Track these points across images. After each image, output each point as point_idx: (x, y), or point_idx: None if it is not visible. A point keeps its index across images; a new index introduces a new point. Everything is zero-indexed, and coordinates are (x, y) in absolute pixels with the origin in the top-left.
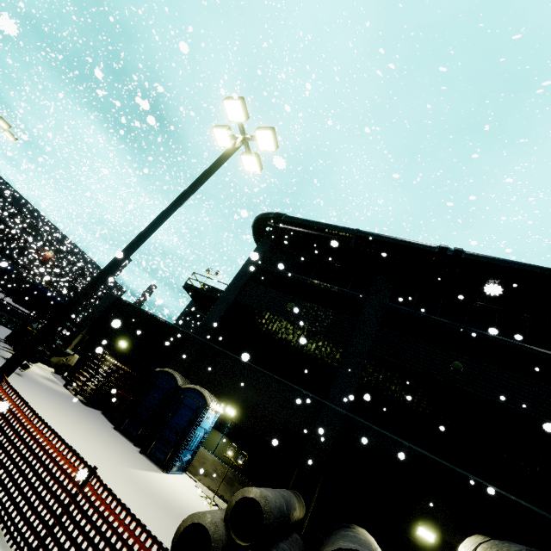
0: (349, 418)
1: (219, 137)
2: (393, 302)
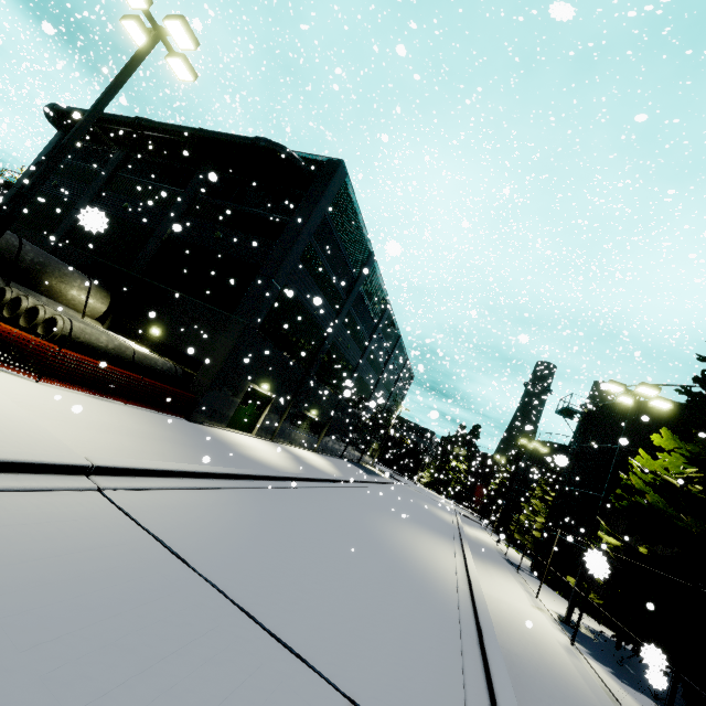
0: (62, 246)
1: None
2: (121, 172)
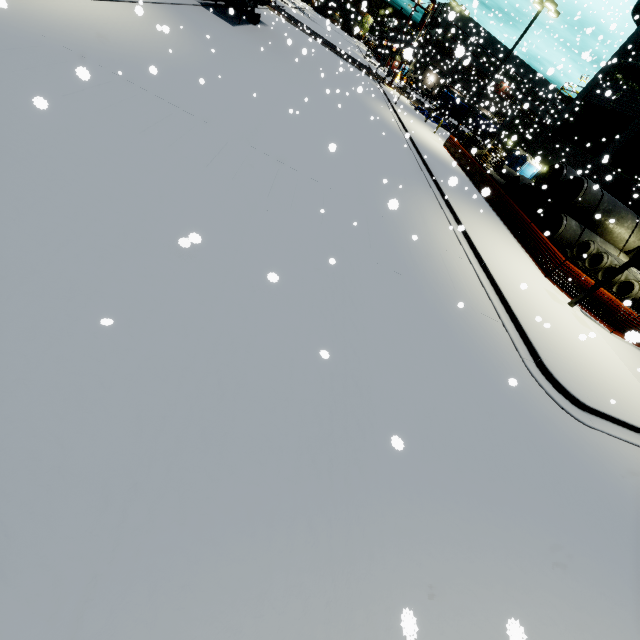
0: (604, 167)
1: (536, 6)
2: None
